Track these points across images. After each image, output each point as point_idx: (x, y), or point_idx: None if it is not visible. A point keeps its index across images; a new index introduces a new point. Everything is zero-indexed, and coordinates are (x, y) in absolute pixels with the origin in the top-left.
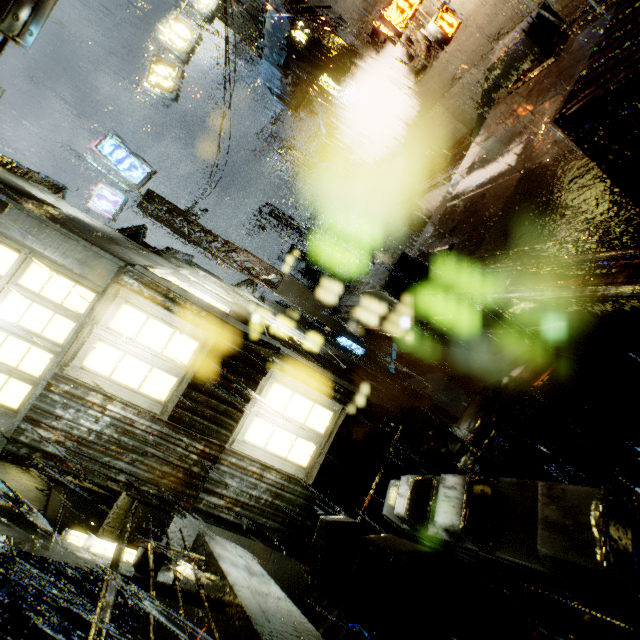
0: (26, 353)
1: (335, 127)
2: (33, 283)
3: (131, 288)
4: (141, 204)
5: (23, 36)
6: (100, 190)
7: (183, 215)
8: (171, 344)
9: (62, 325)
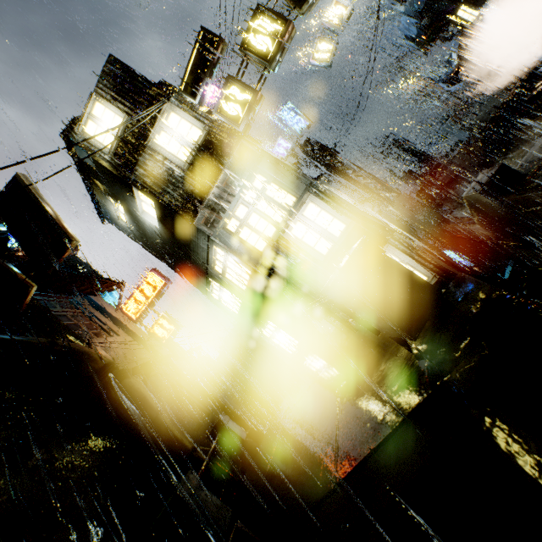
0: (266, 226)
1: (468, 52)
2: (270, 193)
3: (314, 194)
4: (302, 147)
5: (276, 68)
6: (279, 141)
7: (328, 152)
8: (331, 225)
9: (281, 214)
